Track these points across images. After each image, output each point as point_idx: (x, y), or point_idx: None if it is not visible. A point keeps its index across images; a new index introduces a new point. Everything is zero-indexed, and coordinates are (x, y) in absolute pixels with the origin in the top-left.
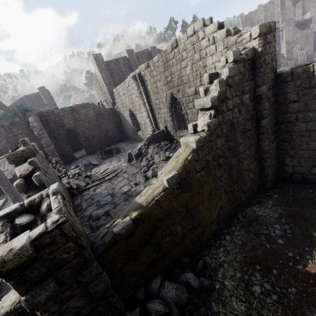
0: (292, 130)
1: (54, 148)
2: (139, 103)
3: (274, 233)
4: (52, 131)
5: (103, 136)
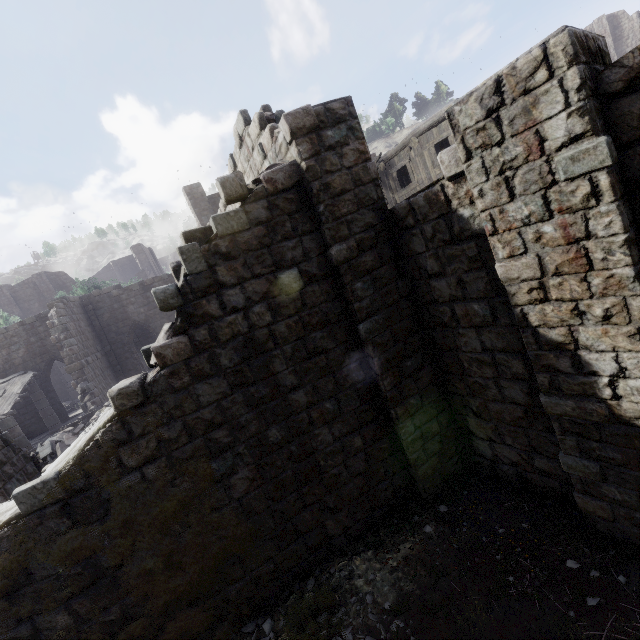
0: (455, 346)
1: (100, 361)
2: None
3: None
4: (106, 328)
5: None
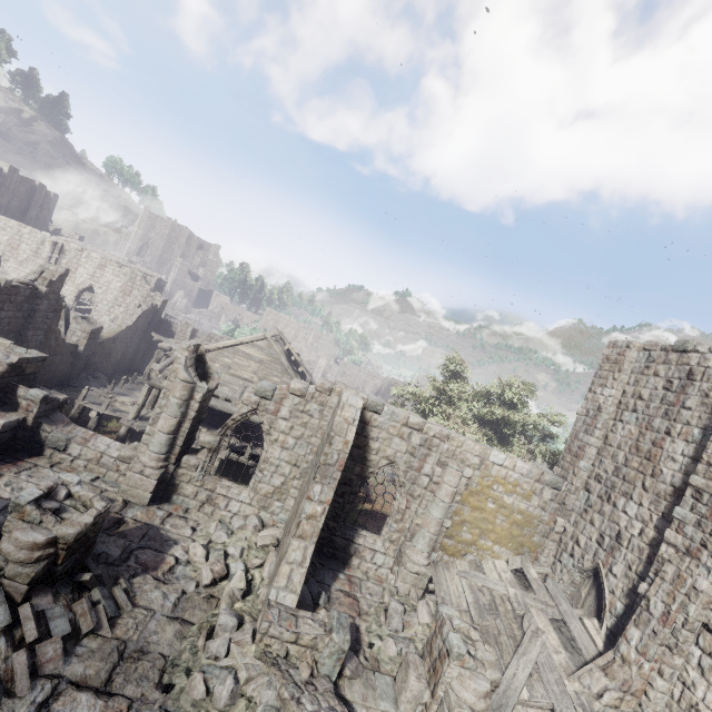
0: (155, 345)
1: None
2: (30, 258)
3: None
4: None
5: None
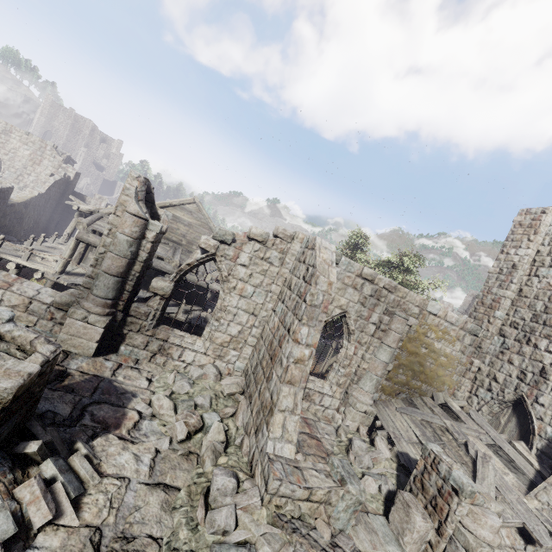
0: (69, 217)
1: None
2: None
3: None
4: None
5: None
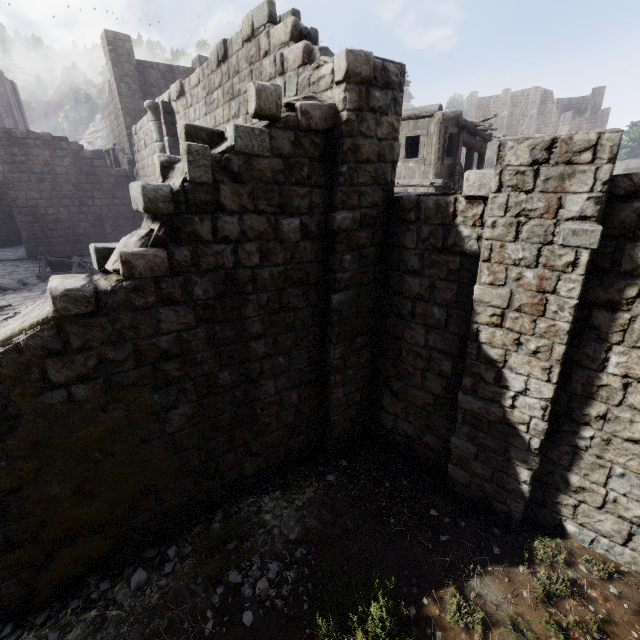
0: (402, 336)
1: None
2: None
3: (251, 588)
4: None
5: (88, 227)
